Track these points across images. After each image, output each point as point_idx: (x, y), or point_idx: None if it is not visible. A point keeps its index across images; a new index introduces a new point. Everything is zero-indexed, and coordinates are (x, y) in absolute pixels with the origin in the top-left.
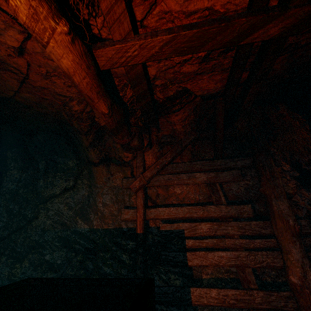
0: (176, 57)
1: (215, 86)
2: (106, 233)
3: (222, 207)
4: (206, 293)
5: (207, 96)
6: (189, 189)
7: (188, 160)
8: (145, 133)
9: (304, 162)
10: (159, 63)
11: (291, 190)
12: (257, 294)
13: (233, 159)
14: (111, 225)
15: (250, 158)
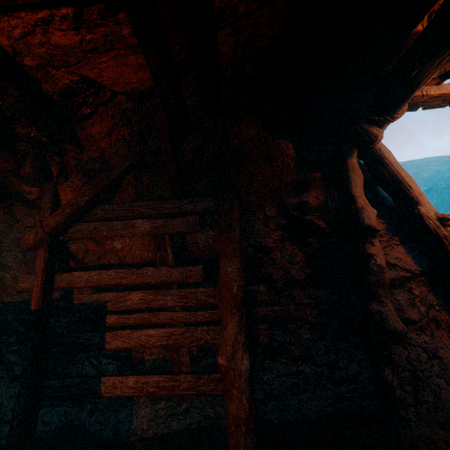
0: (22, 11)
1: (138, 77)
2: (9, 308)
3: (164, 269)
4: (121, 382)
5: (137, 95)
6: (133, 243)
7: (130, 200)
8: (50, 154)
9: (292, 204)
10: (0, 22)
11: (273, 244)
12: (184, 378)
13: (193, 199)
14: (17, 296)
15: (216, 198)
